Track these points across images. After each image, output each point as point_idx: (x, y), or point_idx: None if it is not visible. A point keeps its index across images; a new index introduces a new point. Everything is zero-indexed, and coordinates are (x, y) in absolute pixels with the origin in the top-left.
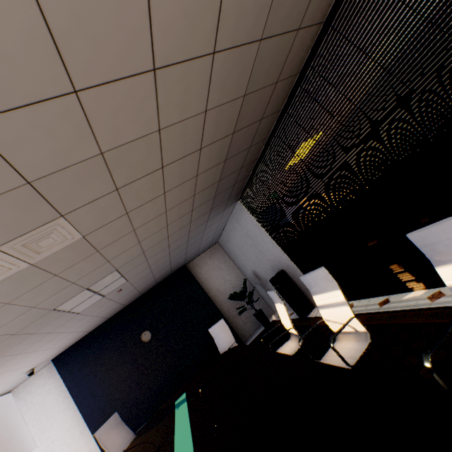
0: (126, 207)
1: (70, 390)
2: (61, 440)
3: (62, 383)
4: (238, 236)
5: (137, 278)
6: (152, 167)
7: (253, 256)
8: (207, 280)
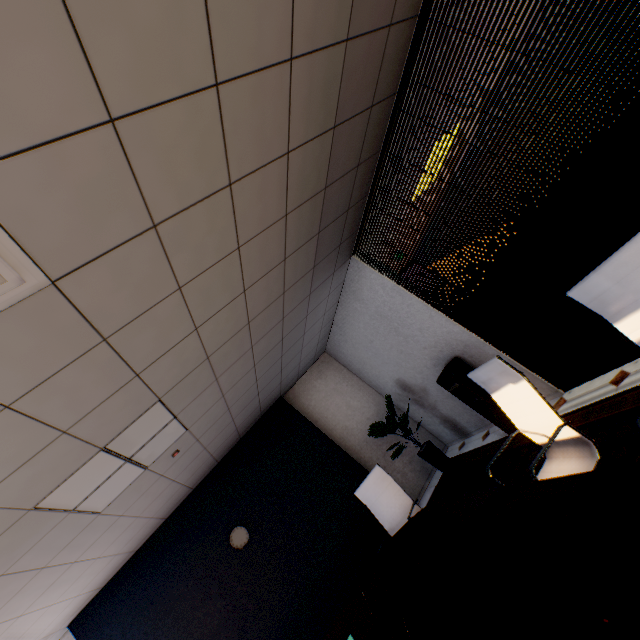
0: (149, 203)
1: None
2: None
3: None
4: (360, 324)
5: (204, 424)
6: (191, 68)
7: (393, 351)
8: (324, 416)
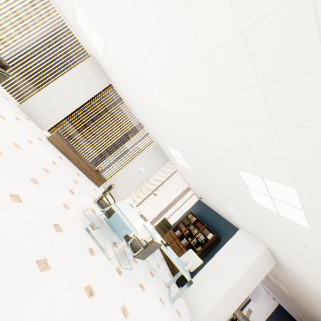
0: None
1: (272, 312)
2: (258, 312)
3: (273, 309)
4: None
5: None
6: None
7: None
8: None
